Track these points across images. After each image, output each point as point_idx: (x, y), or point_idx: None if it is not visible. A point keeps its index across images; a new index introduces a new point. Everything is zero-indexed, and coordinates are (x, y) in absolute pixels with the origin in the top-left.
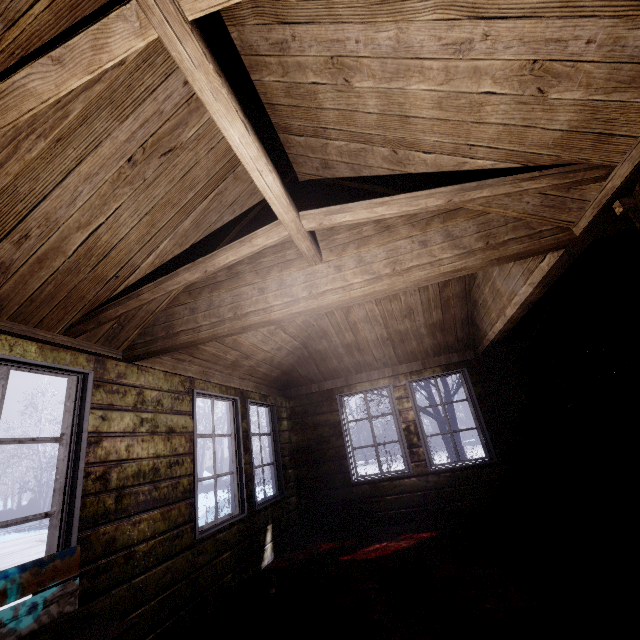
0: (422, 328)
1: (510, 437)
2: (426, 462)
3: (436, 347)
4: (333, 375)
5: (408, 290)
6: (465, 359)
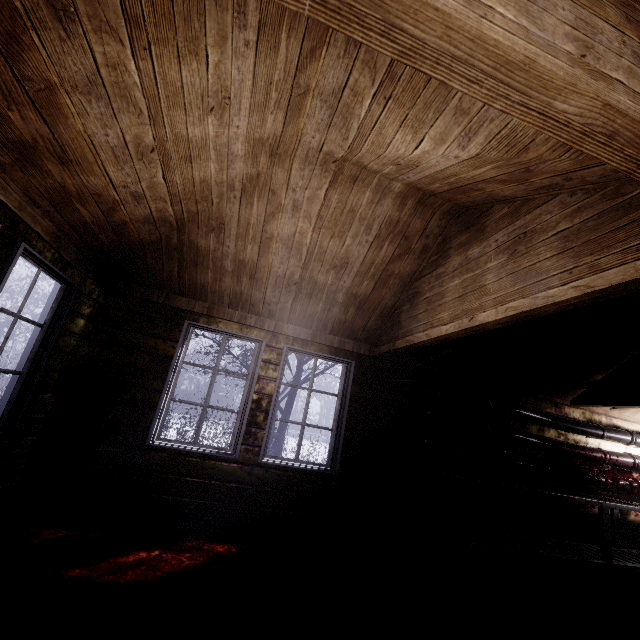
0: (341, 293)
1: (362, 452)
2: (260, 450)
3: (339, 324)
4: (196, 293)
5: (361, 235)
6: (359, 352)
